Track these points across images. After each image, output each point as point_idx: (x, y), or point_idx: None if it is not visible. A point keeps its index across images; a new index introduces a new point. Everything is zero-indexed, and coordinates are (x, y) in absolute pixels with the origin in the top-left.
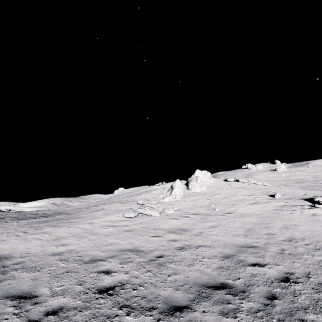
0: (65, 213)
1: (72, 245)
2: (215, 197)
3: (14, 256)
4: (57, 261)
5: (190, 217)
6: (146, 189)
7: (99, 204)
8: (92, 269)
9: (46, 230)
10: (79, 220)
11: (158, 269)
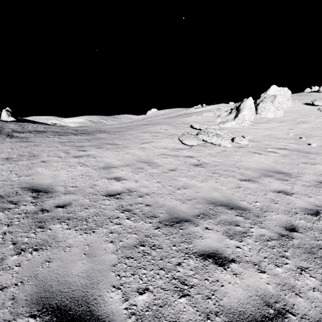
0: (106, 132)
1: (129, 180)
2: (301, 127)
3: (57, 191)
4: (116, 211)
5: (279, 152)
6: (183, 111)
7: (141, 124)
8: (184, 246)
9: (90, 152)
10: (125, 142)
11: (321, 269)
